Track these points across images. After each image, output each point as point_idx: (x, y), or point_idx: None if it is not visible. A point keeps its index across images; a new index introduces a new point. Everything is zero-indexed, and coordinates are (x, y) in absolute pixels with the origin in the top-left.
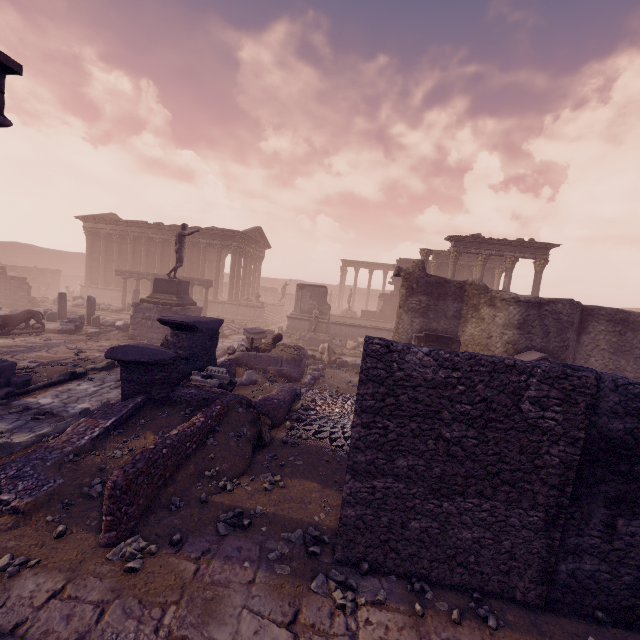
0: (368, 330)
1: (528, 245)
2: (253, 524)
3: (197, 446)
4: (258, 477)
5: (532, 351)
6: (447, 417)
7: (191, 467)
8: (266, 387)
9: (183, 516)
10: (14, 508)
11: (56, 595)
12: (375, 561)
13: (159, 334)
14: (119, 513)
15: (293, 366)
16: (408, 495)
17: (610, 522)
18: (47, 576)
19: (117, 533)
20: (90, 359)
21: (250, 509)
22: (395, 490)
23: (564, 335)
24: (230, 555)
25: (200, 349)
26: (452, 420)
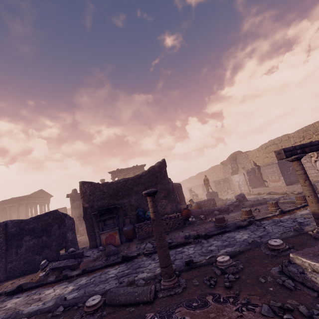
0: None
1: (136, 167)
2: None
3: None
4: None
5: None
6: None
7: None
8: None
9: None
10: None
11: None
12: None
13: None
14: None
15: None
16: None
17: (17, 251)
18: None
19: None
20: None
21: None
22: None
23: None
24: None
25: None
26: None
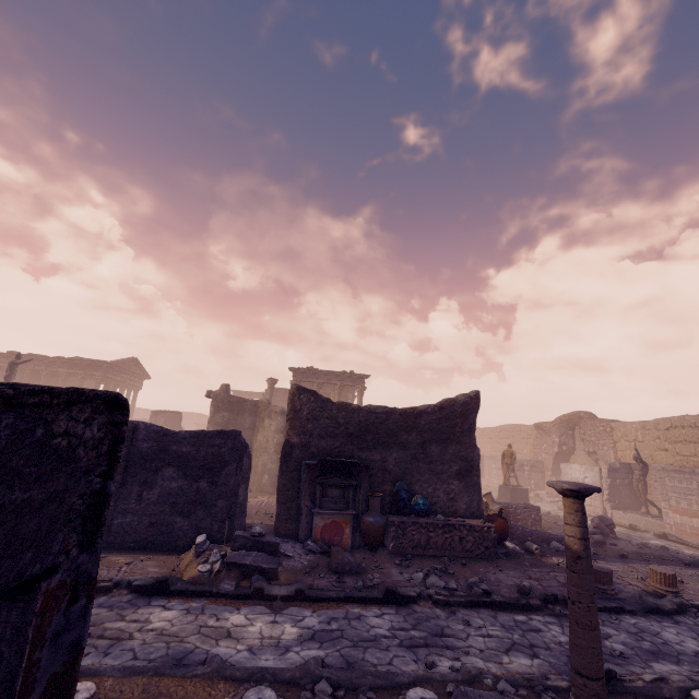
0: None
1: (349, 375)
2: None
3: None
4: None
5: None
6: None
7: None
8: None
9: None
10: None
11: None
12: None
13: None
14: None
15: None
16: None
17: (141, 494)
18: None
19: None
20: None
21: None
22: None
23: None
24: None
25: None
26: None
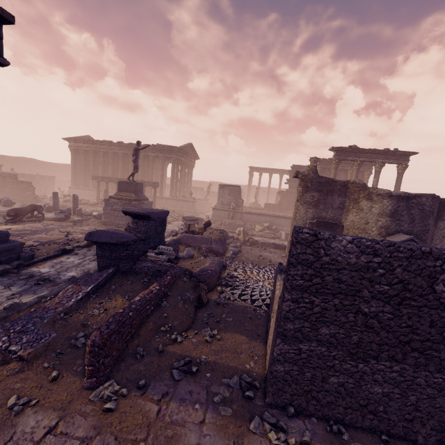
0: (270, 217)
1: (393, 153)
2: (199, 371)
3: (154, 307)
4: (200, 331)
5: (400, 234)
6: (366, 295)
7: (150, 324)
8: (201, 260)
9: (146, 363)
10: (20, 356)
11: (51, 431)
12: (299, 406)
13: (123, 221)
14: (98, 364)
15: (219, 244)
16: (329, 357)
17: None
18: (44, 414)
19: (97, 379)
20: (75, 239)
21: (196, 358)
22: (318, 352)
23: (426, 221)
24: (184, 398)
25: (153, 233)
26: (371, 298)
